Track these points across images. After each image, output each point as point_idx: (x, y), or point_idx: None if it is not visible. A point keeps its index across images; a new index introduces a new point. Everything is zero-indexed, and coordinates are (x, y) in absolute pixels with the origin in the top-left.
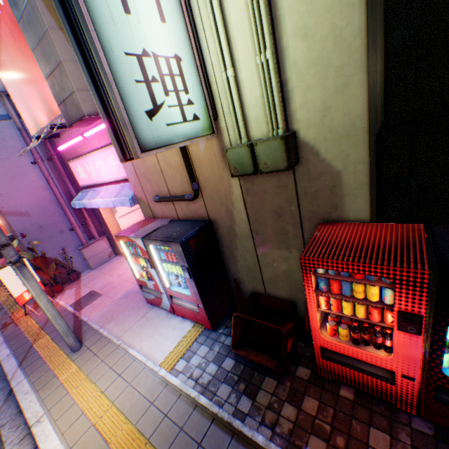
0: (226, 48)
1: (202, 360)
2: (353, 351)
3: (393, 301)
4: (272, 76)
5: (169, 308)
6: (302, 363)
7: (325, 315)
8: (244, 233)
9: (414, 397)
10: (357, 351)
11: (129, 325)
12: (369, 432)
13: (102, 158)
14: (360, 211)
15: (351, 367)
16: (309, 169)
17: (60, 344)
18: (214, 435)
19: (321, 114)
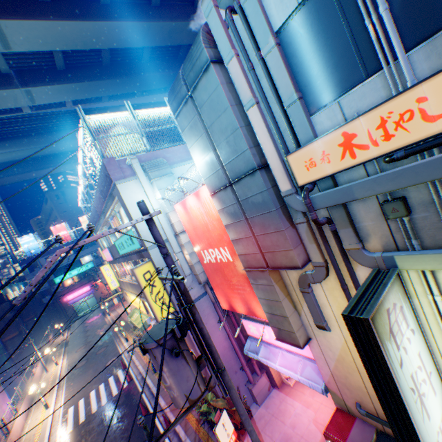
0: None
1: None
2: None
3: None
4: None
5: None
6: None
7: None
8: None
9: None
10: None
11: None
12: None
13: None
14: None
15: None
16: None
17: None
18: None
19: None
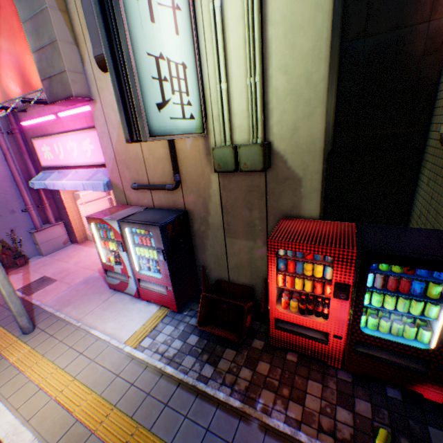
0: (224, 67)
1: (168, 337)
2: (300, 319)
3: (332, 274)
4: (258, 96)
5: (134, 292)
6: (258, 337)
7: (280, 294)
8: (217, 224)
9: (340, 353)
10: (303, 319)
11: (90, 308)
12: (307, 383)
13: (76, 141)
14: (312, 211)
15: (297, 334)
16: (278, 173)
17: (7, 327)
18: (180, 396)
19: (292, 132)
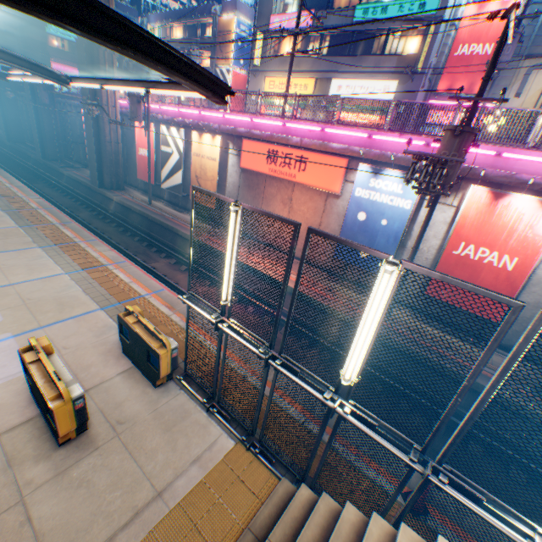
0: None
1: None
2: None
3: None
4: None
5: None
6: None
7: None
8: None
9: None
10: None
11: None
12: None
13: None
14: None
15: None
16: None
17: None
18: None
19: None
